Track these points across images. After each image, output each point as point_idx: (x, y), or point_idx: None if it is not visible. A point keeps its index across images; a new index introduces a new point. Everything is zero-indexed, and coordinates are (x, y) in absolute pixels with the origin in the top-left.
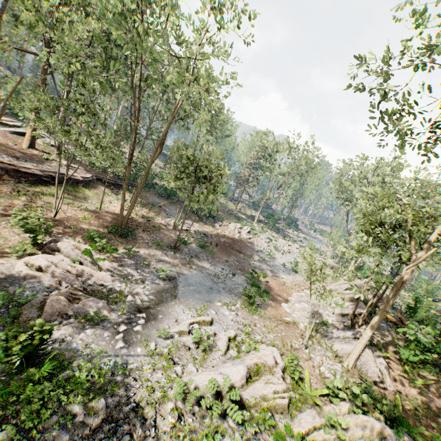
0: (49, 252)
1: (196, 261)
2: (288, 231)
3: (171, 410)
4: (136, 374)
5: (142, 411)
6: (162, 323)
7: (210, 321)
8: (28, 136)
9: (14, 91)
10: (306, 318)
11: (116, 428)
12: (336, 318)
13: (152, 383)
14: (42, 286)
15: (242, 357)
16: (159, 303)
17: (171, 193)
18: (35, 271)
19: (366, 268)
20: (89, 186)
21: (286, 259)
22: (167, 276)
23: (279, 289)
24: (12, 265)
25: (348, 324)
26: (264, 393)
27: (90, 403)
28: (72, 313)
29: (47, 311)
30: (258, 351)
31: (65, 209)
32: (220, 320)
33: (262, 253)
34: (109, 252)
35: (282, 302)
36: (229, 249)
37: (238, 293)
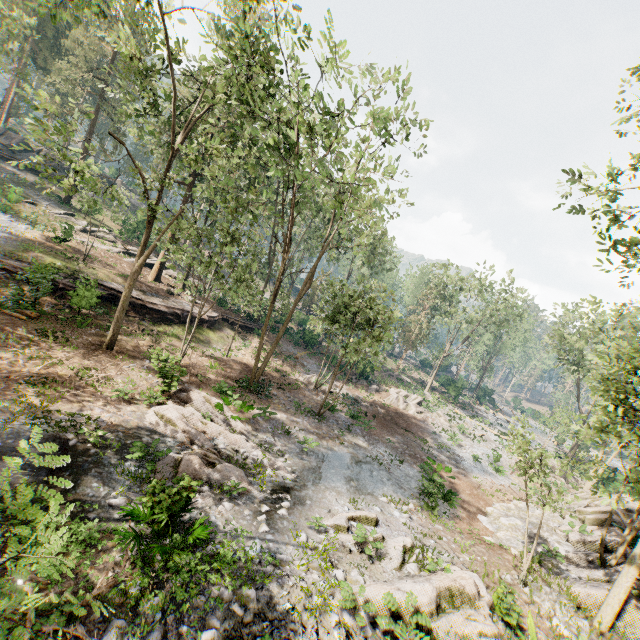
0: (179, 403)
1: (348, 436)
2: (478, 407)
3: (335, 624)
4: (286, 569)
5: (300, 616)
6: (311, 511)
7: (375, 519)
8: (156, 267)
9: (171, 224)
10: (520, 541)
11: (271, 627)
12: (573, 548)
13: (308, 584)
14: (173, 442)
15: (427, 576)
16: (305, 485)
17: (311, 341)
18: (166, 423)
19: (620, 478)
20: (214, 327)
21: (480, 449)
22: (312, 451)
23: (471, 493)
24: (142, 414)
25: (594, 560)
26: (464, 632)
27: (239, 590)
28: (208, 480)
29: (182, 471)
30: (449, 572)
31: (189, 354)
32: (388, 521)
33: (440, 436)
34: (244, 410)
35: (479, 513)
36: (392, 425)
37: (409, 489)
